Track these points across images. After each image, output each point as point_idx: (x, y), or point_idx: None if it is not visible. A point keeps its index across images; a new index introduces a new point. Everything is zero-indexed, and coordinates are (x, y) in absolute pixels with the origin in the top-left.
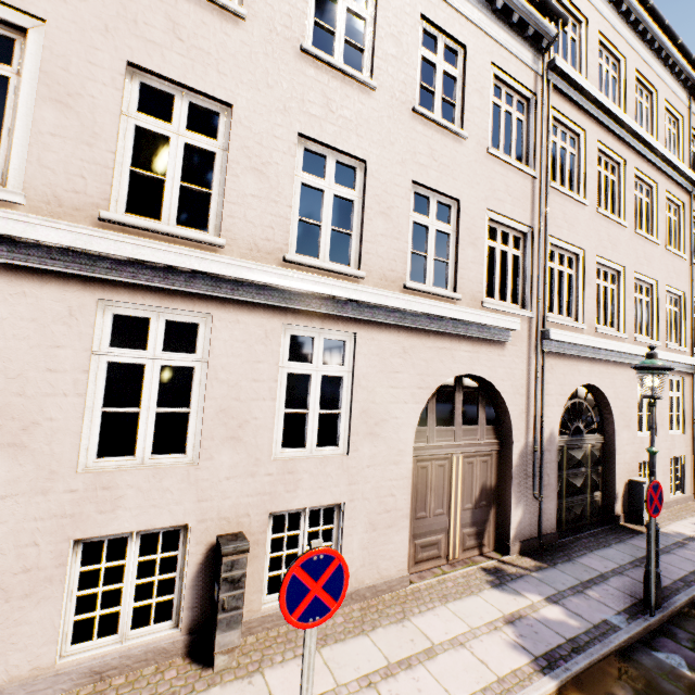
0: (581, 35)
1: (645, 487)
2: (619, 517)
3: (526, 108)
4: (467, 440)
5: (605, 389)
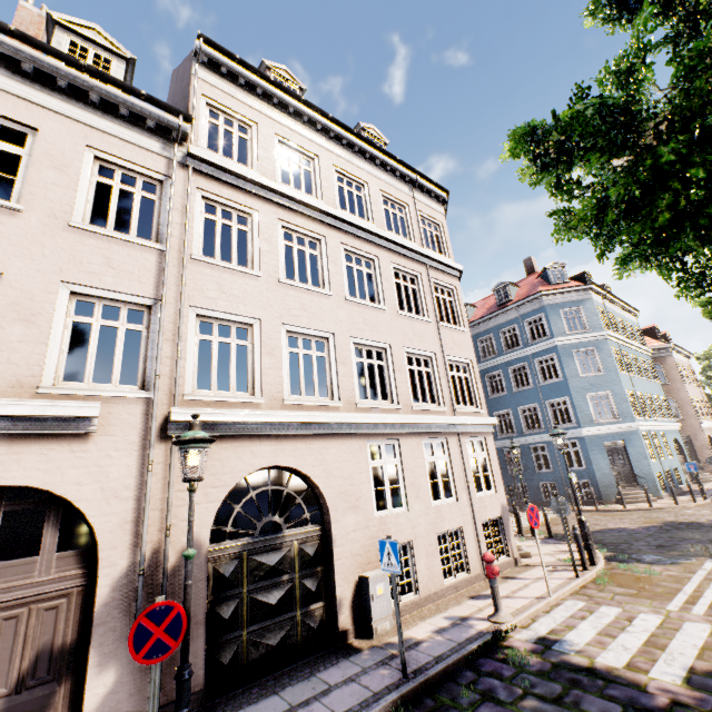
0: (252, 135)
1: (371, 582)
2: (346, 633)
3: (160, 188)
4: (6, 582)
5: (307, 468)
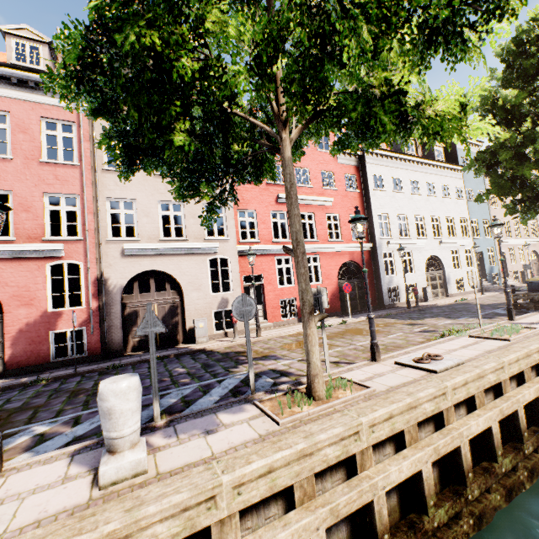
0: None
1: None
2: None
3: None
4: (533, 261)
5: None
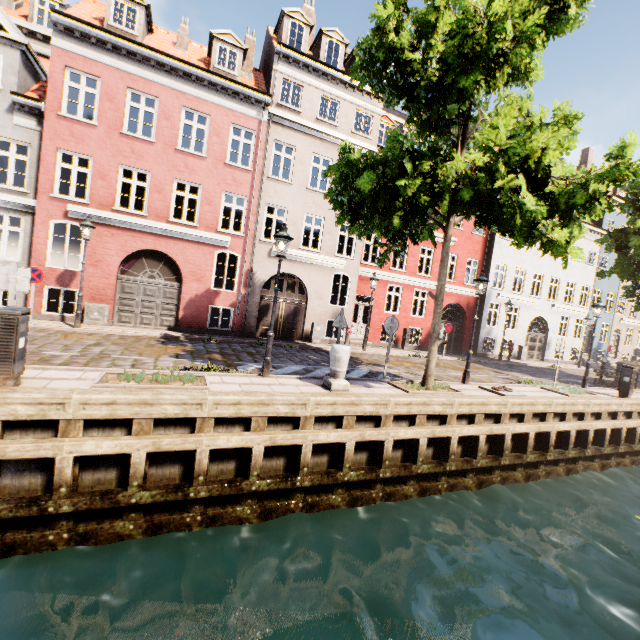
0: None
1: None
2: None
3: None
4: None
5: None
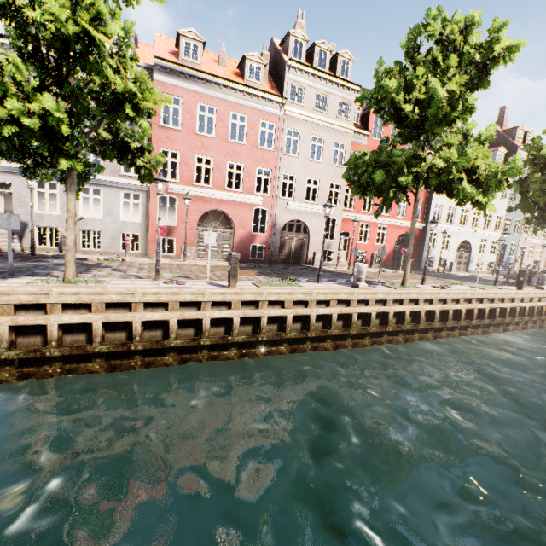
0: None
1: None
2: None
3: None
4: None
5: None
